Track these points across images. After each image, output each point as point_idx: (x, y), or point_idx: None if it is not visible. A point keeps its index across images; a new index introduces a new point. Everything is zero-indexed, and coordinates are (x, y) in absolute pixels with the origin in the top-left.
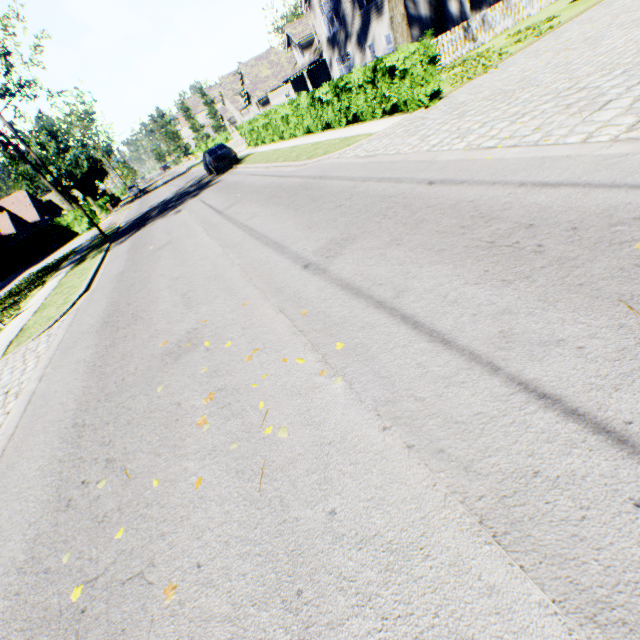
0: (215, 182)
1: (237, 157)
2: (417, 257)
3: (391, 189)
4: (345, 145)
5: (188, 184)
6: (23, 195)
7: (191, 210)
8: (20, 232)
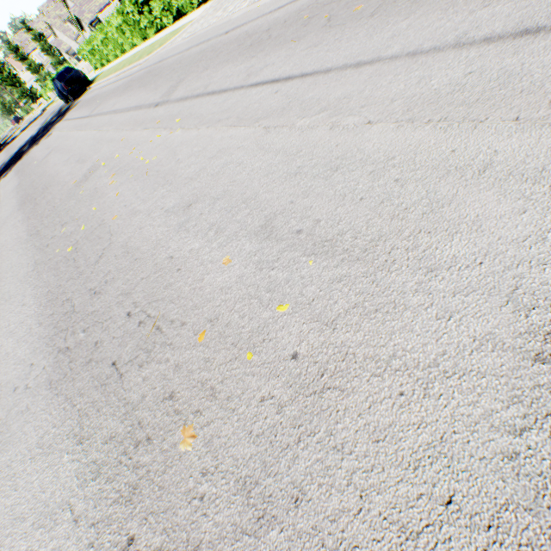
0: (74, 105)
1: (87, 78)
2: (216, 69)
3: (205, 47)
4: (174, 35)
5: (49, 118)
6: None
7: (61, 129)
8: None
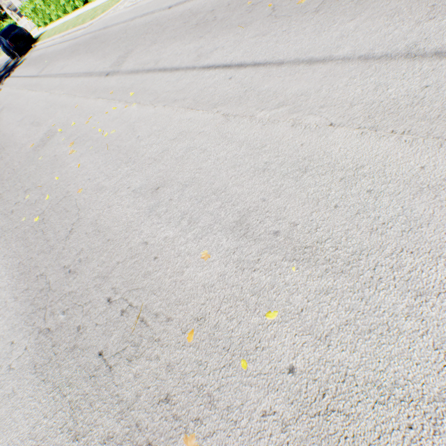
0: (21, 62)
1: (32, 36)
2: (164, 45)
3: (149, 19)
4: (116, 2)
5: None
6: None
7: (10, 85)
8: None
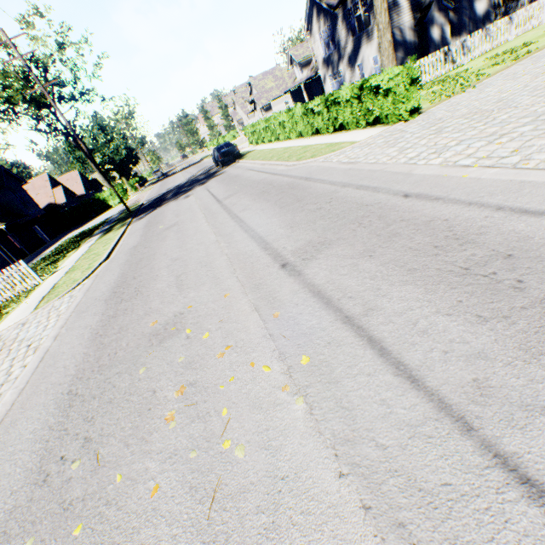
0: (220, 173)
1: (240, 153)
2: (388, 273)
3: (368, 197)
4: (330, 150)
5: (199, 172)
6: (76, 174)
7: (197, 196)
8: (70, 202)
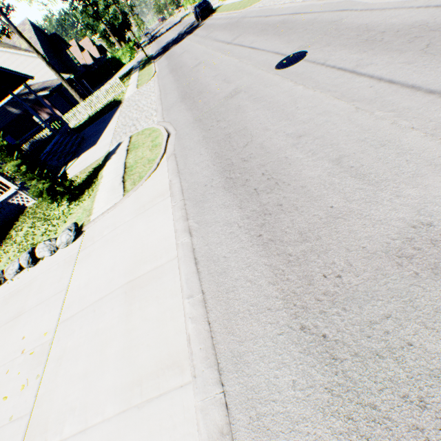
0: (201, 25)
1: (212, 9)
2: (250, 36)
3: (257, 20)
4: (258, 1)
5: (185, 28)
6: (88, 41)
7: (191, 40)
8: (94, 64)
